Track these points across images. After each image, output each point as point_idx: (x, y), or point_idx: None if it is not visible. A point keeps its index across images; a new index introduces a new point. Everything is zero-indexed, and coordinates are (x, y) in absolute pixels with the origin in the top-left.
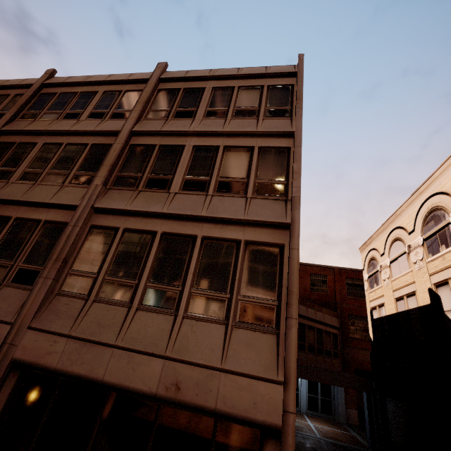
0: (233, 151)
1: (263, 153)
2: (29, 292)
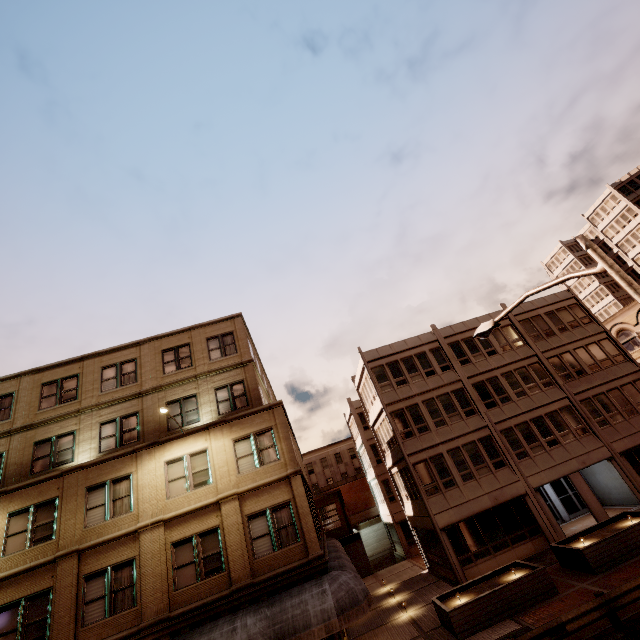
0: (590, 346)
1: (601, 343)
2: (596, 434)
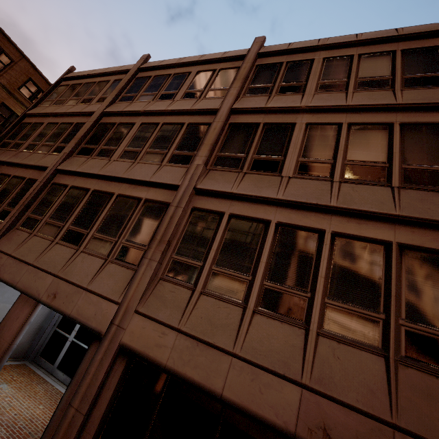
0: (362, 129)
1: (409, 131)
2: (135, 273)
